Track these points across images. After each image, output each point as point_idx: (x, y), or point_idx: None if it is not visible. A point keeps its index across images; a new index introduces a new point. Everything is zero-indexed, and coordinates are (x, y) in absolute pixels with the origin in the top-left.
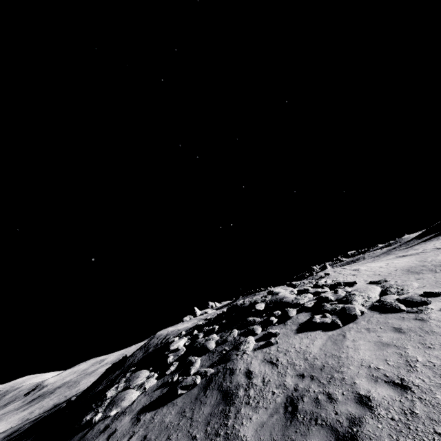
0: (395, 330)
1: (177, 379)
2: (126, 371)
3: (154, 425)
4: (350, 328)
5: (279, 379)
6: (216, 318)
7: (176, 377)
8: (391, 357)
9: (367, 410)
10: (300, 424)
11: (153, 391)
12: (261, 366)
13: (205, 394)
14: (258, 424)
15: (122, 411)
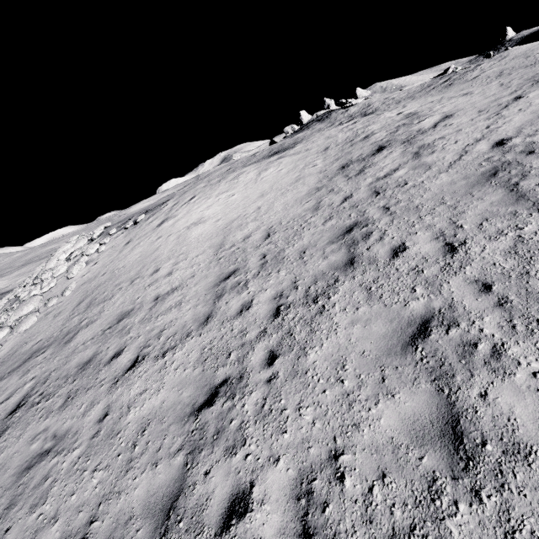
0: None
1: None
2: None
3: None
4: None
5: None
6: None
7: None
8: None
9: None
10: None
11: None
12: None
13: None
14: None
15: None
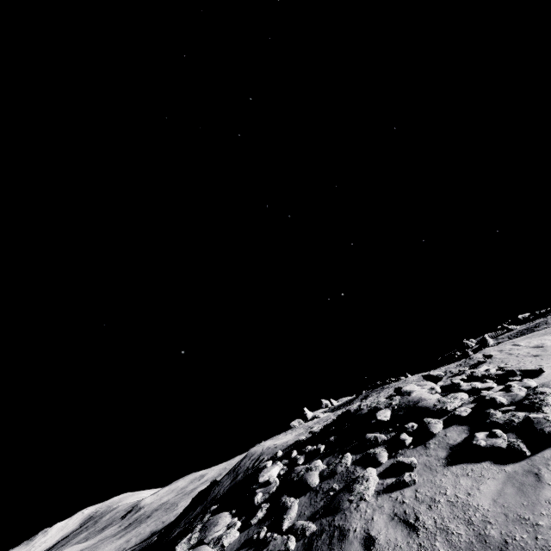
0: None
1: (265, 535)
2: (208, 509)
3: None
4: (547, 459)
5: None
6: (321, 431)
7: (263, 531)
8: None
9: None
10: None
11: None
12: (389, 528)
13: None
14: None
15: None
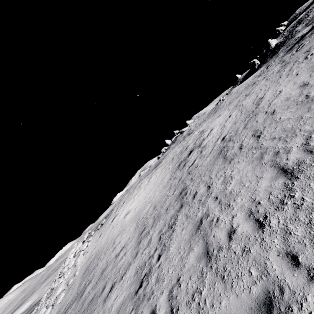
0: None
1: None
2: None
3: None
4: None
5: None
6: None
7: None
8: None
9: None
10: None
11: None
12: None
13: None
14: None
15: None
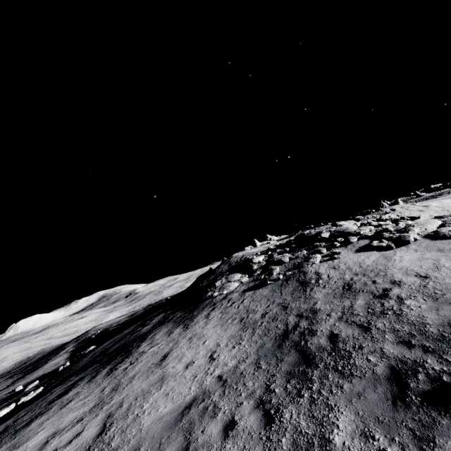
0: (438, 250)
1: (264, 277)
2: (220, 276)
3: (256, 296)
4: (401, 249)
5: (340, 276)
6: (285, 243)
7: (262, 276)
8: (426, 264)
9: (397, 286)
10: (352, 292)
11: (248, 283)
12: (326, 270)
13: (287, 283)
14: (326, 293)
15: (230, 292)
